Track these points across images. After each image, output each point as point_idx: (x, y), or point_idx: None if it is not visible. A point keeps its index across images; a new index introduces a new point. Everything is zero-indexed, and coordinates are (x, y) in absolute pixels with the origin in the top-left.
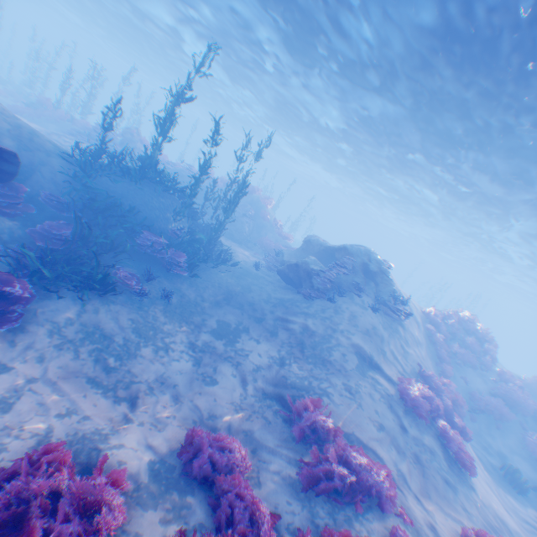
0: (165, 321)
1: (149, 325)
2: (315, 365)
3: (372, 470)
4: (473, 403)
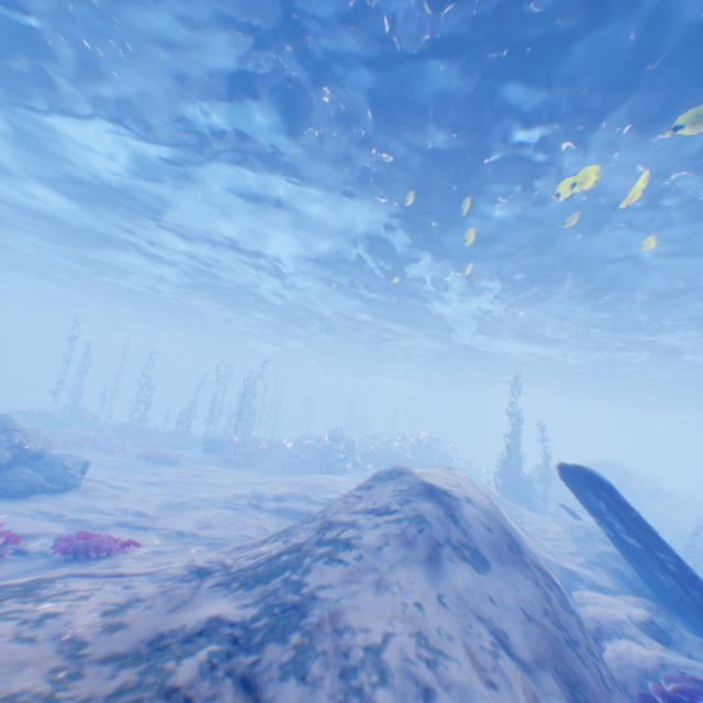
0: None
1: None
2: None
3: None
4: None
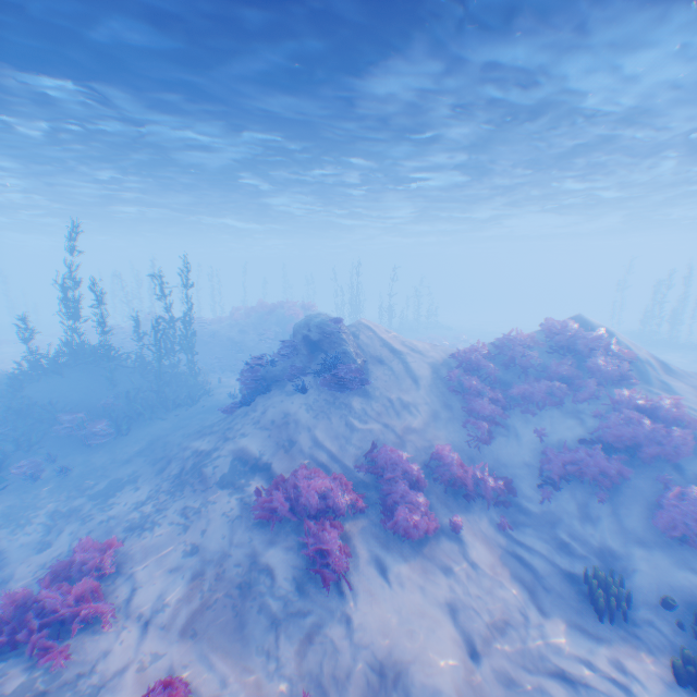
0: (45, 496)
1: (25, 504)
2: (173, 493)
3: (58, 606)
4: (549, 469)
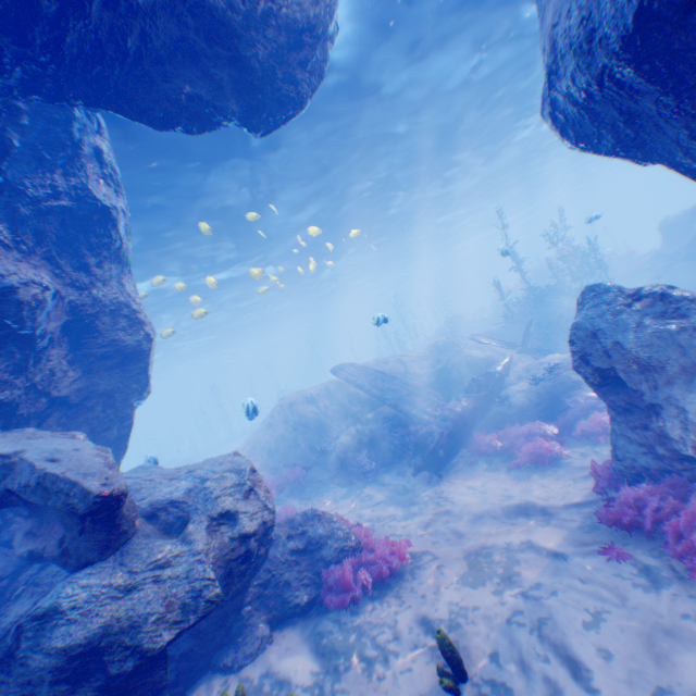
0: None
1: None
2: None
3: None
4: None
